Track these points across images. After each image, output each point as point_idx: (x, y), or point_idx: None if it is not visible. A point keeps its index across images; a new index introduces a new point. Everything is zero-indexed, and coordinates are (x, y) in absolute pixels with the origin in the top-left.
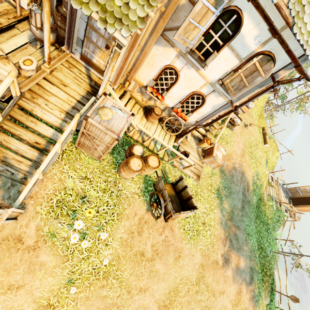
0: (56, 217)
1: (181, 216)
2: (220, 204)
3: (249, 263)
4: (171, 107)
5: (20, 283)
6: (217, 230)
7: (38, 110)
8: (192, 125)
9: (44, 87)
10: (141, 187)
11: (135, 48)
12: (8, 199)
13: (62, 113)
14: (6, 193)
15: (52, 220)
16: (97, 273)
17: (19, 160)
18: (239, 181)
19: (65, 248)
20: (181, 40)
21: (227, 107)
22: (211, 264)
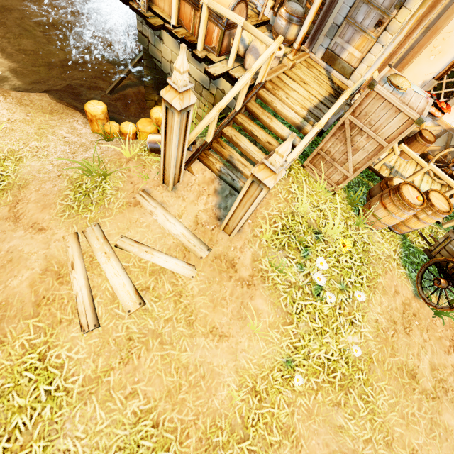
0: (282, 247)
1: None
2: None
3: None
4: None
5: (224, 330)
6: None
7: (277, 103)
8: None
9: (284, 81)
10: (398, 252)
11: (438, 7)
12: (224, 209)
13: (304, 110)
14: (222, 201)
15: (274, 251)
16: (331, 372)
17: (243, 163)
18: None
19: (290, 300)
20: None
21: None
22: None
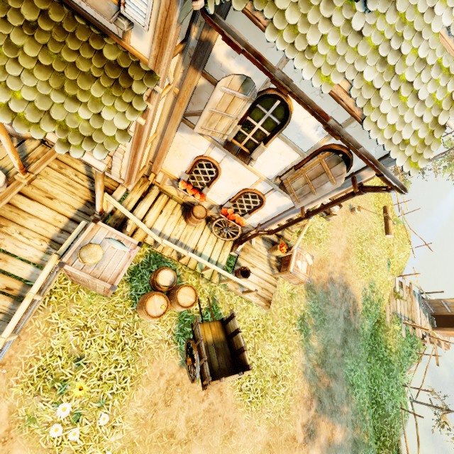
0: (37, 393)
1: (227, 380)
2: (304, 342)
3: (351, 433)
4: (219, 205)
5: None
6: (297, 385)
7: (8, 242)
8: (254, 227)
9: (19, 206)
10: (173, 330)
11: (142, 145)
12: None
13: (45, 242)
14: None
15: (30, 398)
16: None
17: None
18: (339, 300)
19: (50, 437)
20: (208, 132)
21: (298, 210)
22: (284, 442)
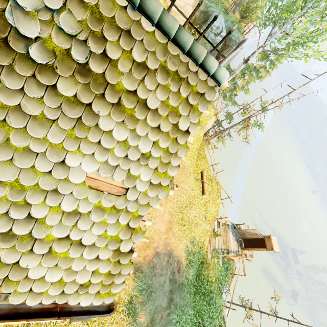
0: None
1: None
2: (132, 323)
3: None
4: None
5: None
6: None
7: None
8: None
9: None
10: None
11: None
12: None
13: None
14: None
15: None
16: None
17: None
18: (165, 267)
19: None
20: None
21: None
22: None
